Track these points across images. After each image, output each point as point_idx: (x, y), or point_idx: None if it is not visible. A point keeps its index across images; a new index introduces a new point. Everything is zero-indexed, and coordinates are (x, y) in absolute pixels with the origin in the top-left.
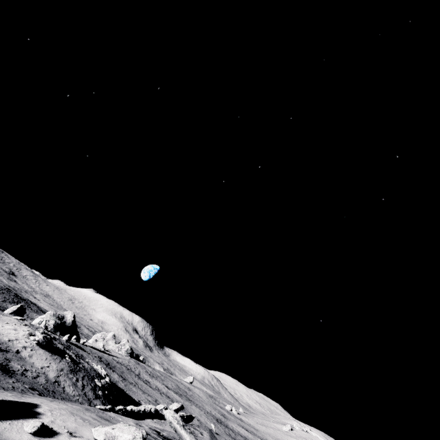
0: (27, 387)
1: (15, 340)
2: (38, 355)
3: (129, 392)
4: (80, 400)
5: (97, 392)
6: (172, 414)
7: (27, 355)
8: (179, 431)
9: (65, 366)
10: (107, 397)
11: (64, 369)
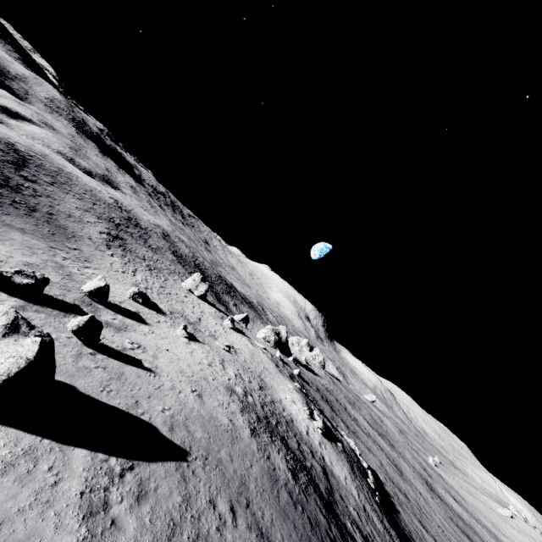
0: None
1: (308, 430)
2: (331, 455)
3: (364, 457)
4: (389, 539)
5: (374, 497)
6: None
7: (329, 462)
8: None
9: (347, 464)
10: (379, 500)
11: (350, 471)
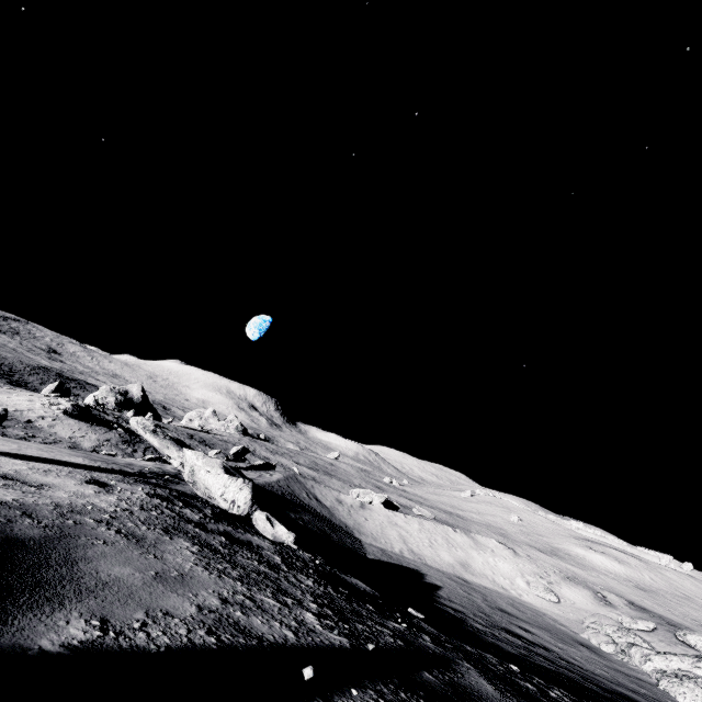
0: None
1: (27, 411)
2: (66, 425)
3: None
4: None
5: None
6: (140, 420)
7: (45, 425)
8: (144, 436)
9: (114, 437)
10: None
11: (113, 440)
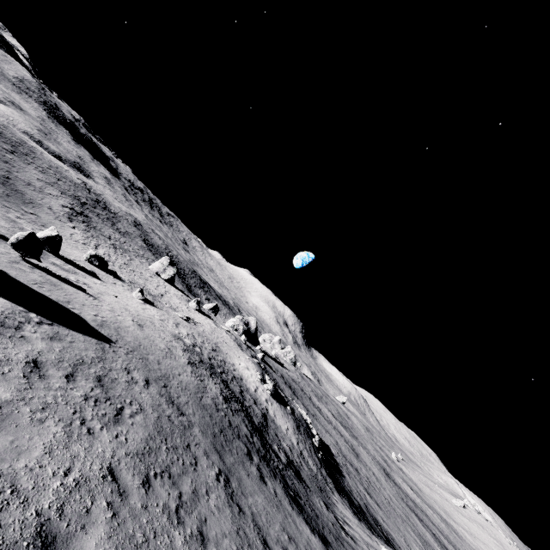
0: (325, 507)
1: (257, 389)
2: (276, 411)
3: (319, 434)
4: (321, 479)
5: (317, 453)
6: None
7: (272, 414)
8: None
9: (292, 423)
10: (322, 459)
11: (294, 428)
